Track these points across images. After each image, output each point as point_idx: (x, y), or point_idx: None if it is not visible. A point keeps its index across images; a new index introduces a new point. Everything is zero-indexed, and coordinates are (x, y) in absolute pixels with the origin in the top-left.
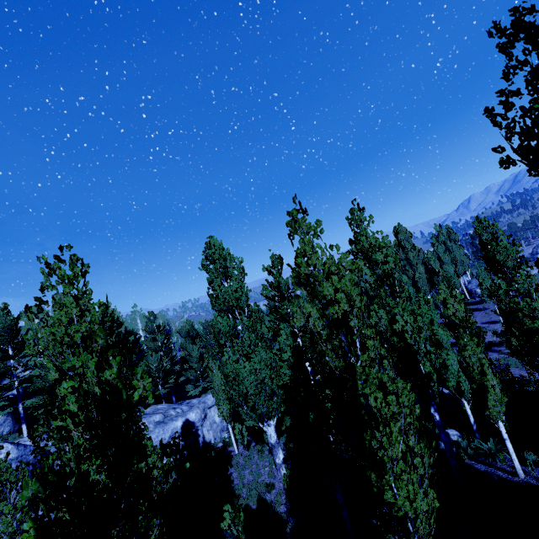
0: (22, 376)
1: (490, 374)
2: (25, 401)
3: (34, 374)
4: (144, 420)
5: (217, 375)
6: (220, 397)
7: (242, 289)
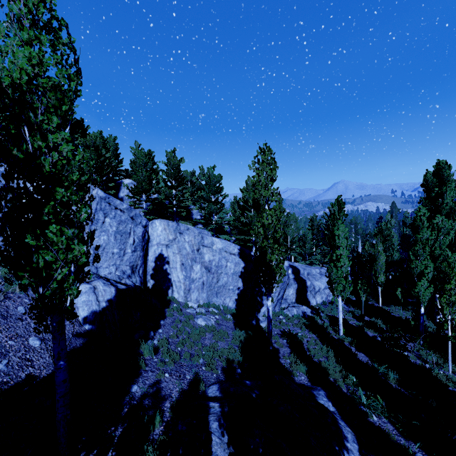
0: (200, 218)
1: None
2: (218, 235)
3: (230, 219)
4: (313, 269)
5: (383, 255)
6: (382, 269)
7: None
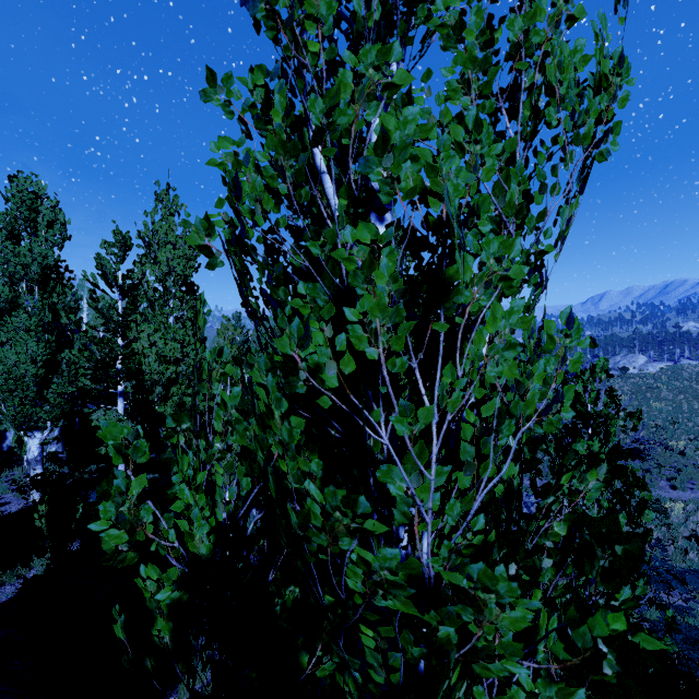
0: None
1: None
2: None
3: None
4: None
5: None
6: None
7: (34, 254)
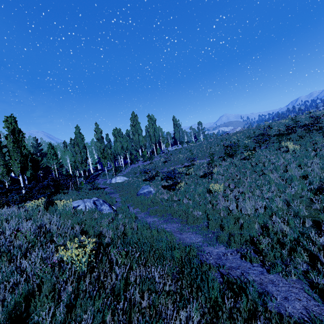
0: None
1: (0, 167)
2: None
3: None
4: None
5: None
6: None
7: None
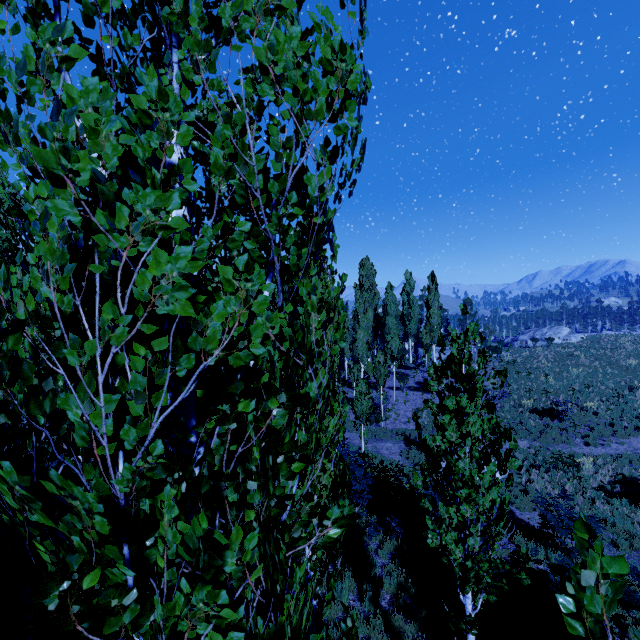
0: None
1: None
2: None
3: None
4: None
5: None
6: None
7: None
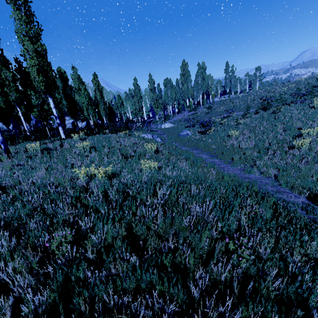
0: None
1: None
2: None
3: None
4: None
5: None
6: None
7: None
